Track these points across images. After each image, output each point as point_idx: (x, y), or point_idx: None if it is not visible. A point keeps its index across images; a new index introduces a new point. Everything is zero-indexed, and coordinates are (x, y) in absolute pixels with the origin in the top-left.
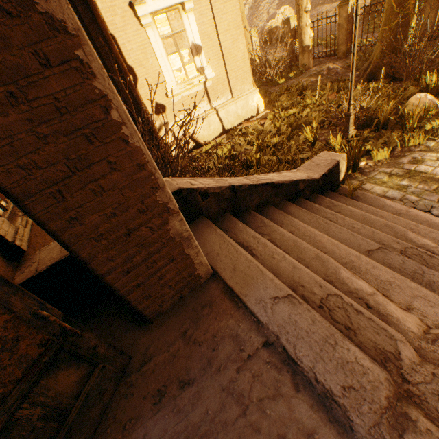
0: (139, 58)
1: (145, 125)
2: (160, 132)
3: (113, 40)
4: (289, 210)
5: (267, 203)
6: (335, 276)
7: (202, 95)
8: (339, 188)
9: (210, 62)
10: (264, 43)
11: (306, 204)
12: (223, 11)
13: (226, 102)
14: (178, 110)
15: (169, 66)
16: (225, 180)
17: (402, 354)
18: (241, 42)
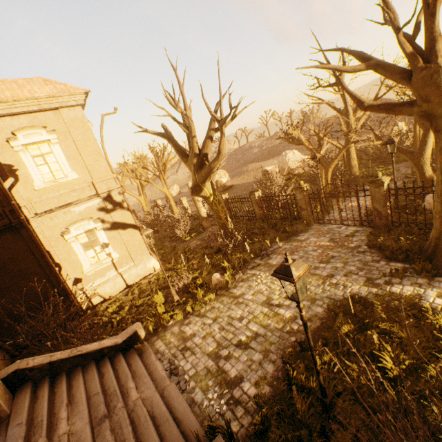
0: (65, 257)
1: (65, 292)
2: (77, 294)
3: (48, 253)
4: (89, 367)
5: (78, 364)
6: (59, 410)
7: (111, 267)
8: (143, 343)
9: (116, 249)
10: None
11: (105, 361)
12: (123, 225)
13: (129, 268)
14: (92, 279)
15: (86, 257)
16: (55, 355)
17: (39, 441)
18: (137, 236)
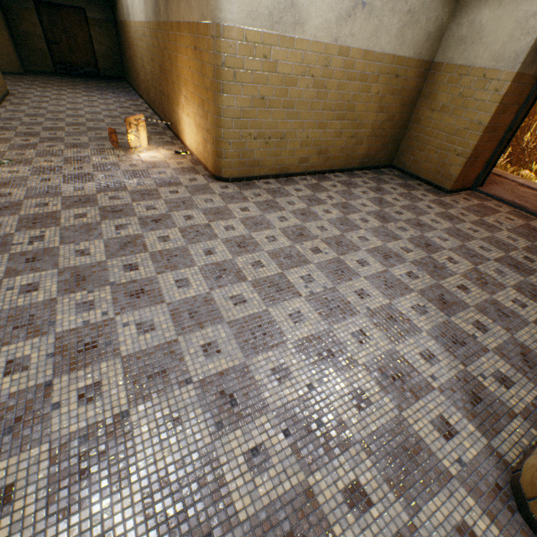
0: None
1: None
2: None
3: None
4: None
5: None
6: None
7: None
8: None
9: None
10: None
11: None
12: None
13: None
14: None
15: None
16: None
17: None
18: None
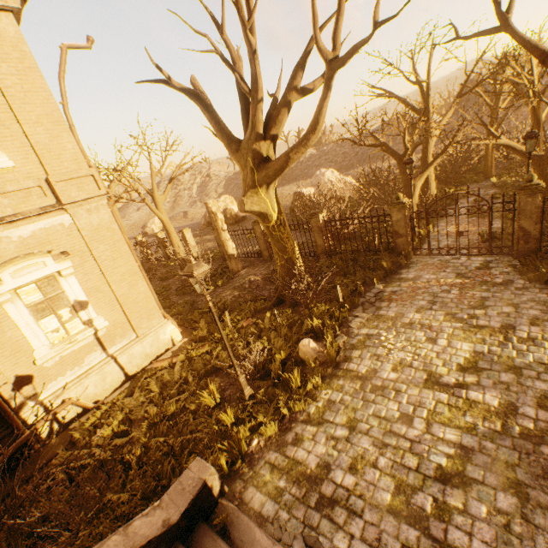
0: None
1: None
2: (23, 409)
3: None
4: None
5: None
6: None
7: (93, 345)
8: (218, 504)
9: (102, 311)
10: (209, 225)
11: None
12: (114, 266)
13: (129, 344)
14: (54, 373)
15: (40, 330)
16: None
17: None
18: (141, 285)
